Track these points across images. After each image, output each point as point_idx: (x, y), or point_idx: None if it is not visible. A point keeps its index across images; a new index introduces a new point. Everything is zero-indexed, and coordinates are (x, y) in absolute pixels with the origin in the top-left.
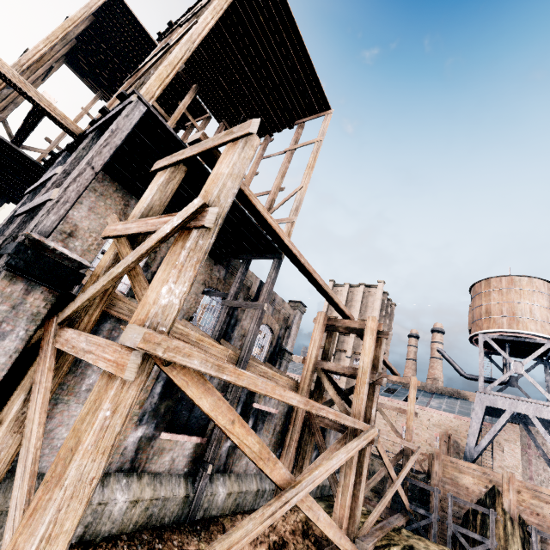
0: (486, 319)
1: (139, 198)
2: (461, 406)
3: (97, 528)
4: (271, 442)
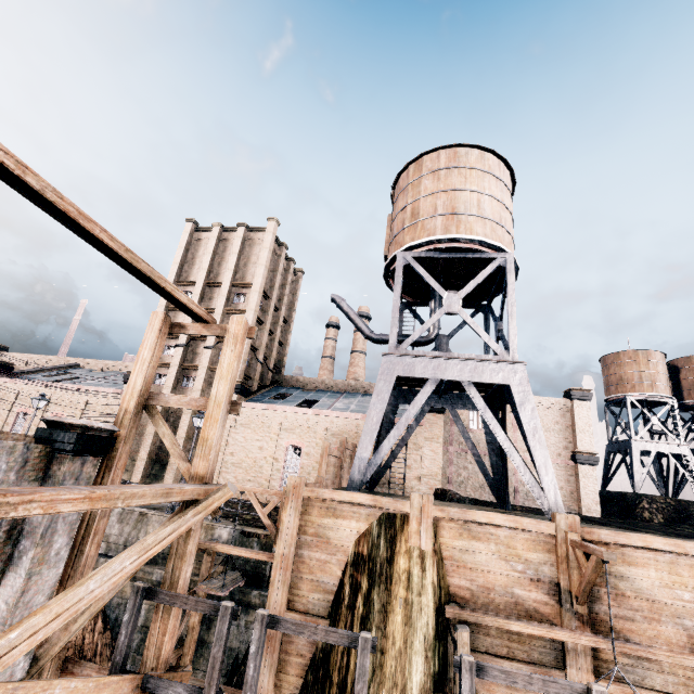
0: (412, 226)
1: None
2: None
3: None
4: None
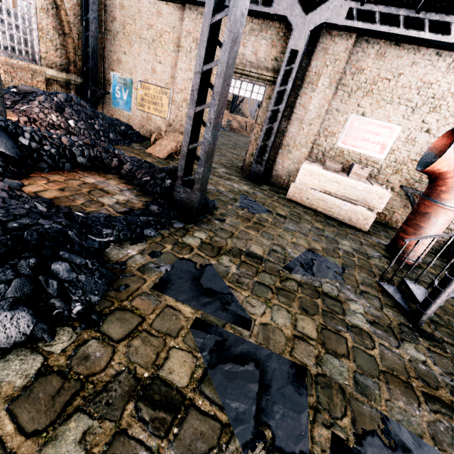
0: None
1: None
2: None
3: None
4: None
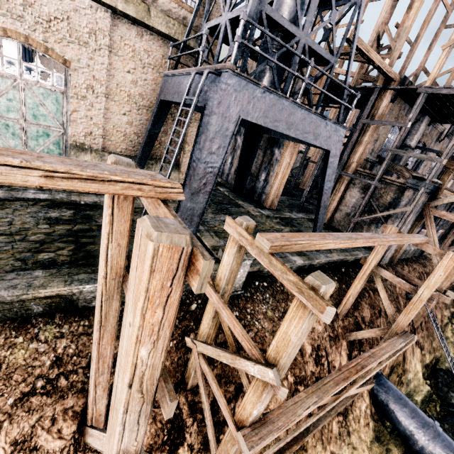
0: None
1: (407, 103)
2: None
3: (406, 255)
4: (446, 228)
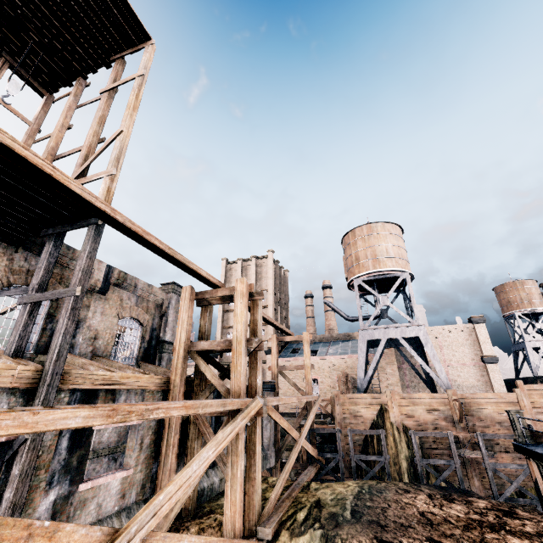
0: (357, 265)
1: None
2: (353, 346)
3: None
4: (140, 460)
